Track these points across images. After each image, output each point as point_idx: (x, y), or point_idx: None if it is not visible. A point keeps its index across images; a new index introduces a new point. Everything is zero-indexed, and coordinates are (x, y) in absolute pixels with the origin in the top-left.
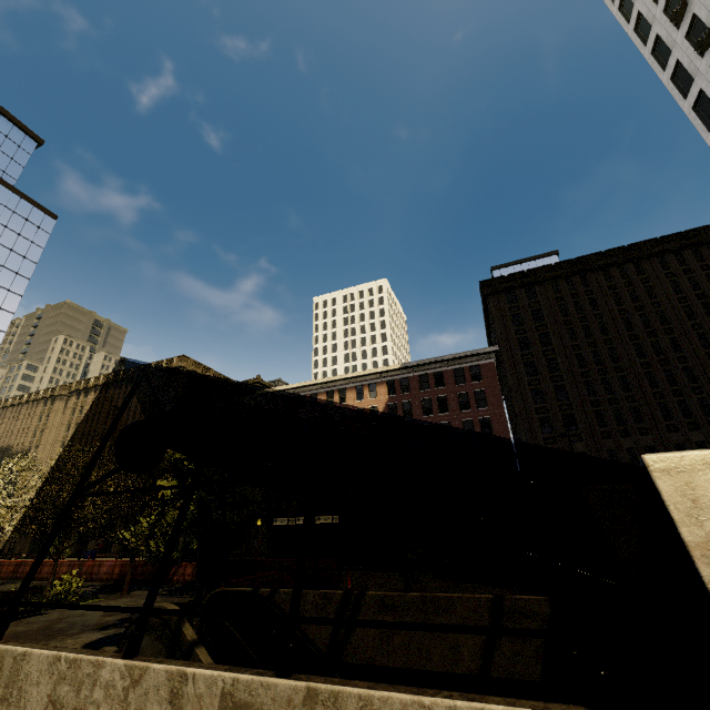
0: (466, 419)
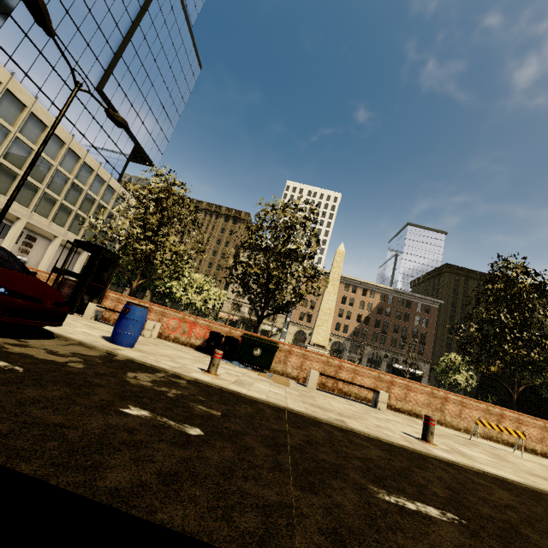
0: (415, 329)
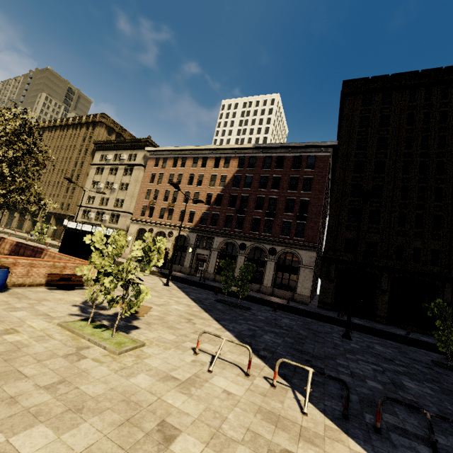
0: (290, 198)
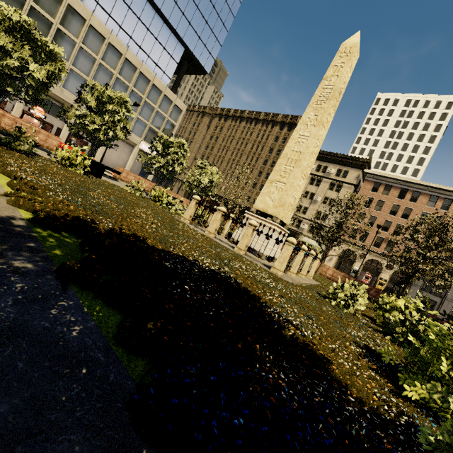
0: None
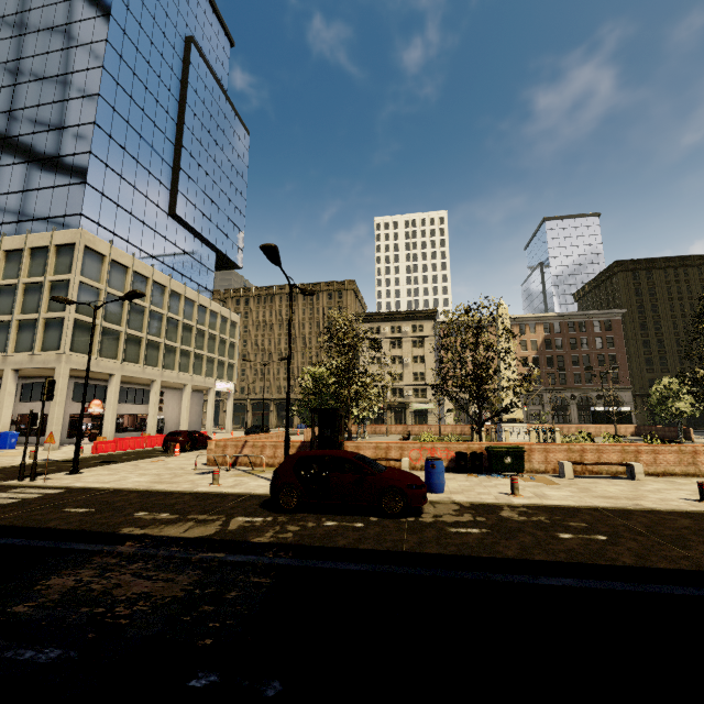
0: (600, 354)
